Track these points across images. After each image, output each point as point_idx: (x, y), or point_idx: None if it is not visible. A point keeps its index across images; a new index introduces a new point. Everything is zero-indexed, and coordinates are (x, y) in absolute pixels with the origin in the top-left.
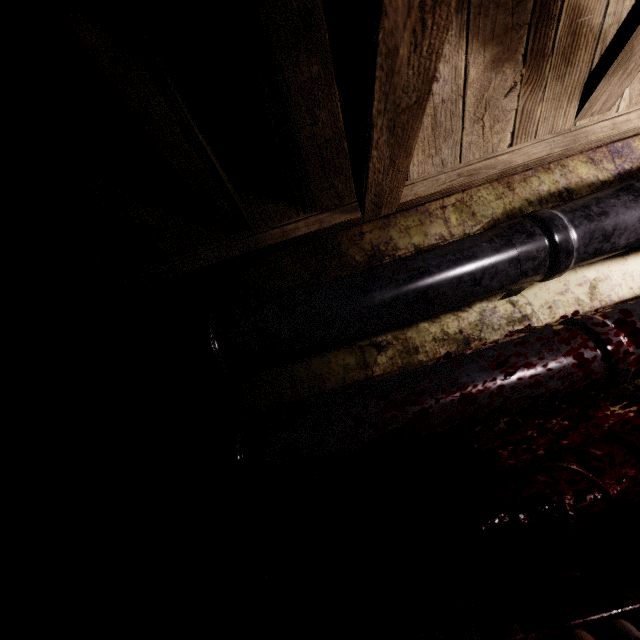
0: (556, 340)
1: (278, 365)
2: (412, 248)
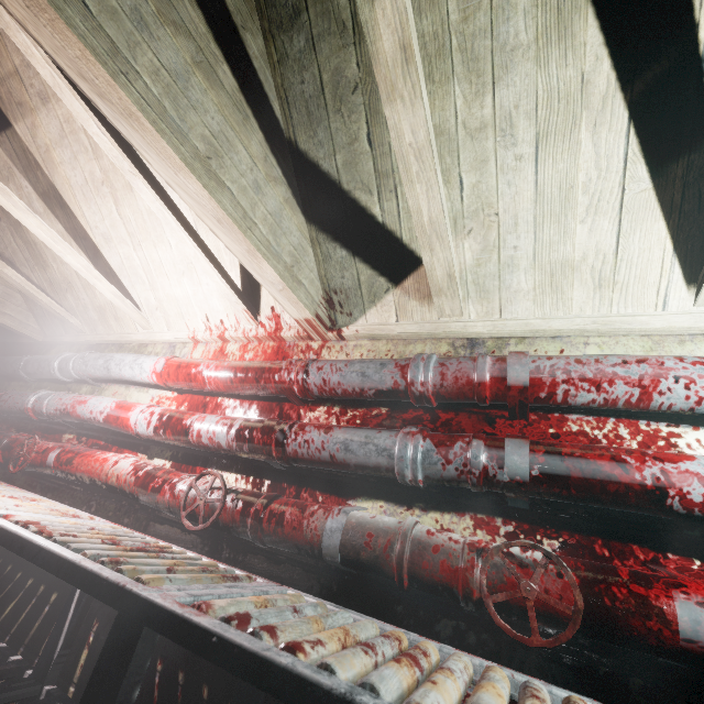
0: None
1: None
2: None
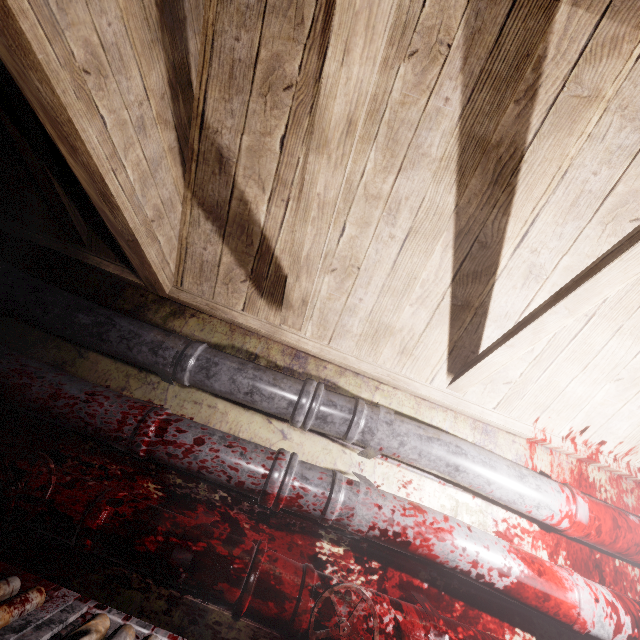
0: (129, 404)
1: (24, 322)
2: (156, 322)
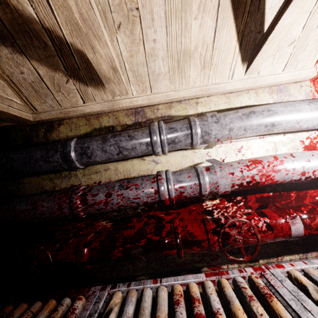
0: (57, 197)
1: None
2: (42, 141)
